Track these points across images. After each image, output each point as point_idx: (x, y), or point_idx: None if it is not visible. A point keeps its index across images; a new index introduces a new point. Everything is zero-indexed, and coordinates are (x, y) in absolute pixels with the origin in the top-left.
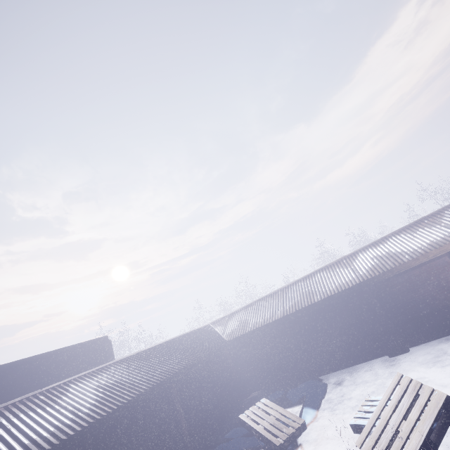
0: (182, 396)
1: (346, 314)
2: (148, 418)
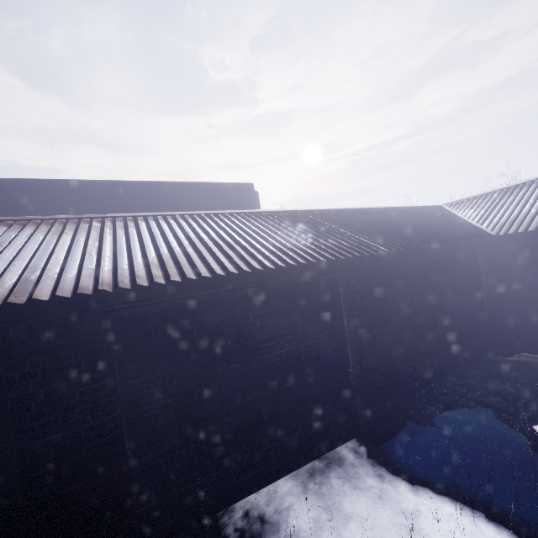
0: (358, 310)
1: None
2: (271, 324)
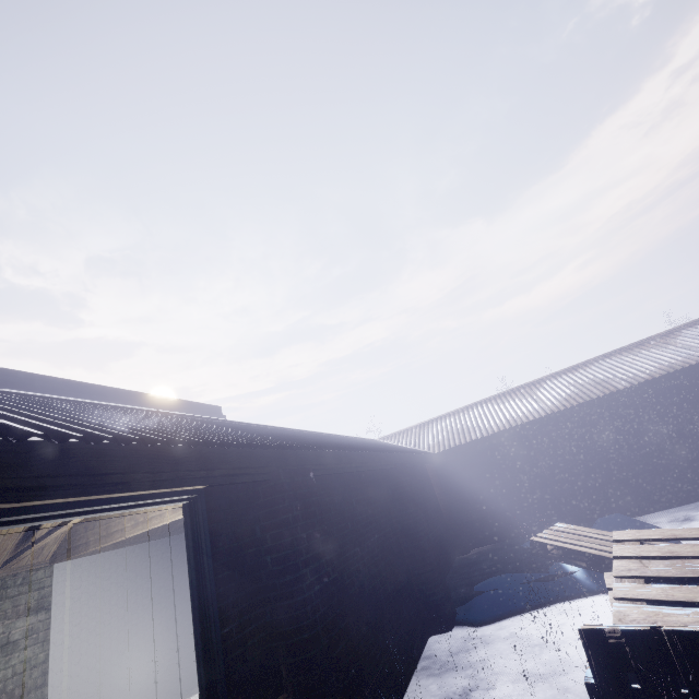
0: (407, 497)
1: (676, 415)
2: (363, 510)
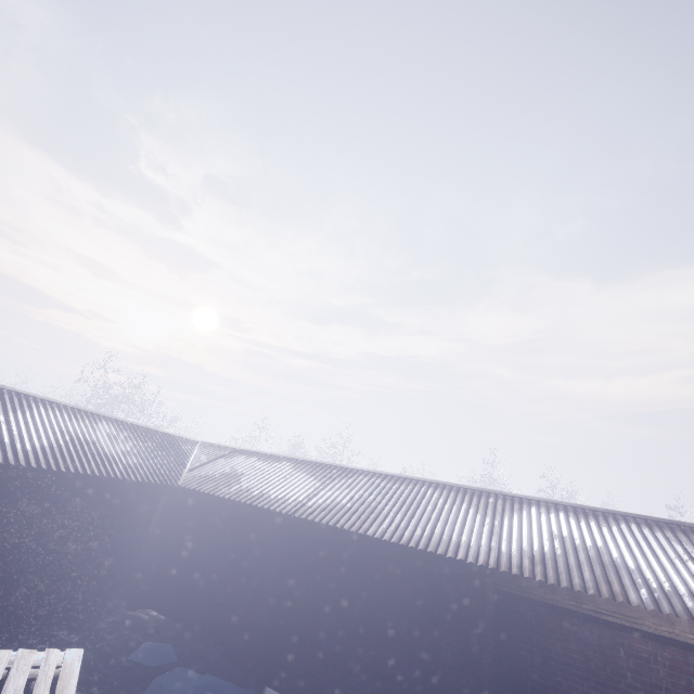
0: None
1: (409, 608)
2: None
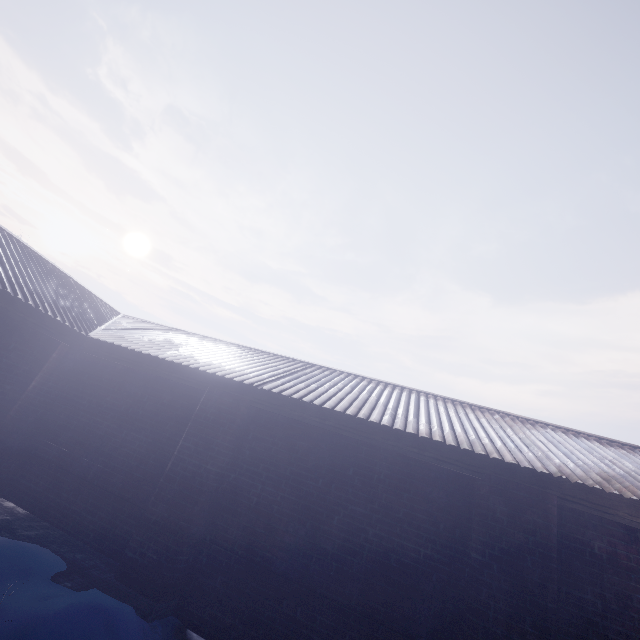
0: None
1: (418, 525)
2: None
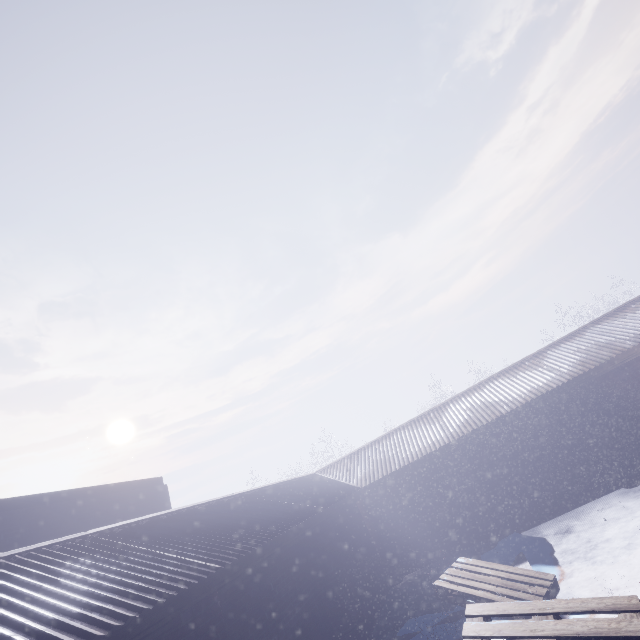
0: (327, 558)
1: (550, 431)
2: (283, 589)
